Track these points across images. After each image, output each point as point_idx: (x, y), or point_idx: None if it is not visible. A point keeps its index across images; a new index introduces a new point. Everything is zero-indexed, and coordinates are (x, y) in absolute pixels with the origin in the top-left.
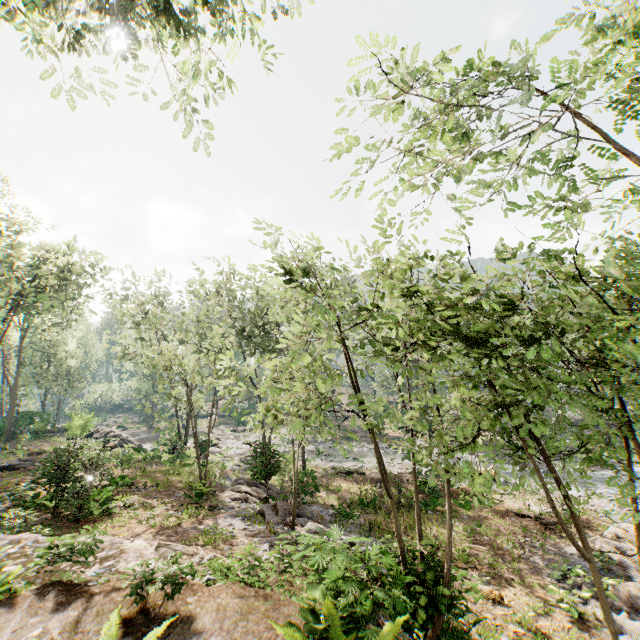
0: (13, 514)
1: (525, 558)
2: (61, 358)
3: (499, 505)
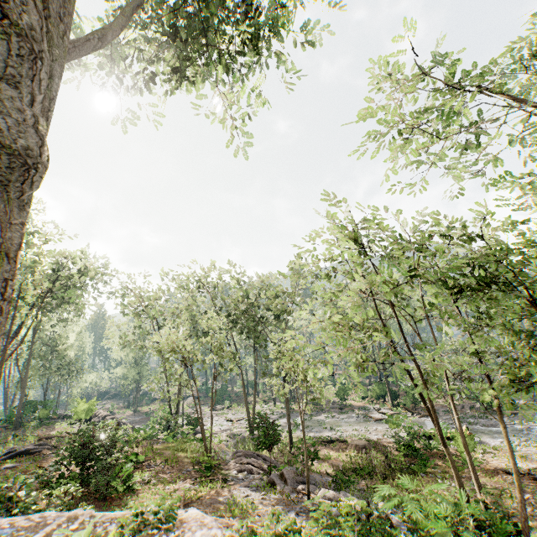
0: (62, 490)
1: (534, 515)
2: (63, 350)
3: (484, 464)
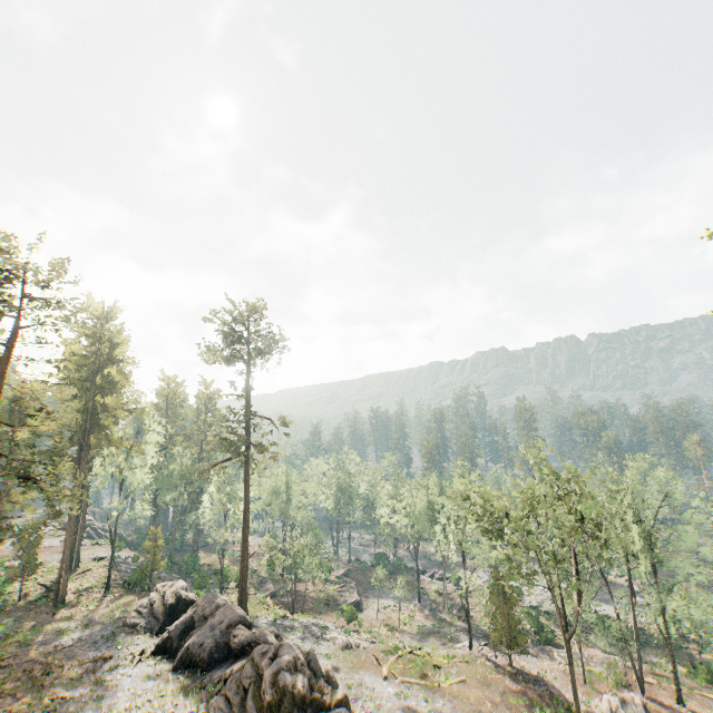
0: None
1: None
2: None
3: None
